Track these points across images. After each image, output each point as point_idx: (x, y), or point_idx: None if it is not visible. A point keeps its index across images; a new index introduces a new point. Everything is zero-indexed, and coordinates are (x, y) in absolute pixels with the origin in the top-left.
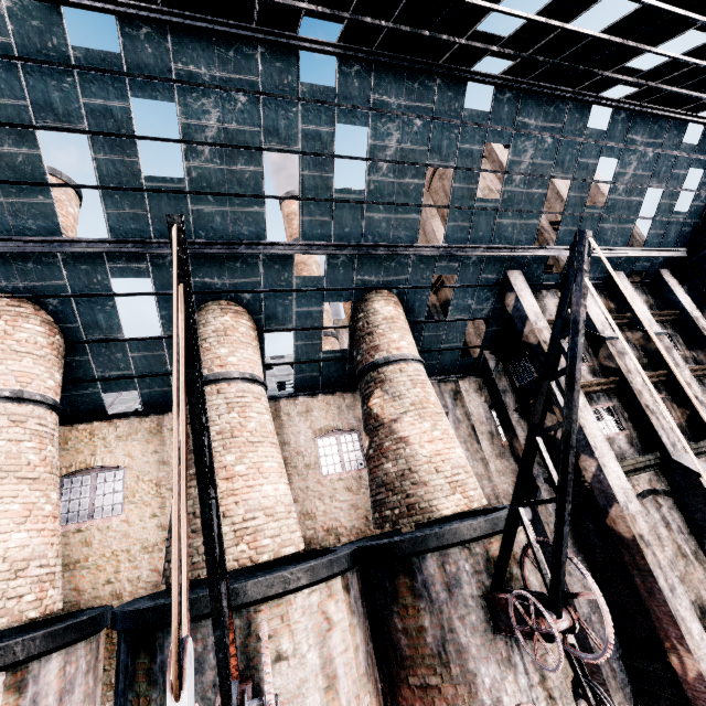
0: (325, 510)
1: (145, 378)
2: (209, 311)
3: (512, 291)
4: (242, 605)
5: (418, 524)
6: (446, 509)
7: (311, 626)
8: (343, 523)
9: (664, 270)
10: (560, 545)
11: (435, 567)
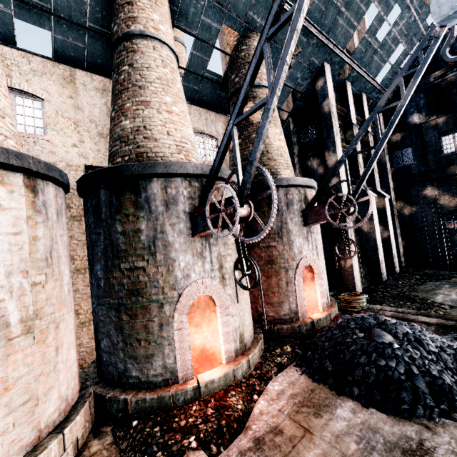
0: None
1: (61, 22)
2: None
3: (323, 77)
4: (200, 174)
5: None
6: (284, 175)
7: None
8: None
9: None
10: (368, 169)
11: (282, 195)
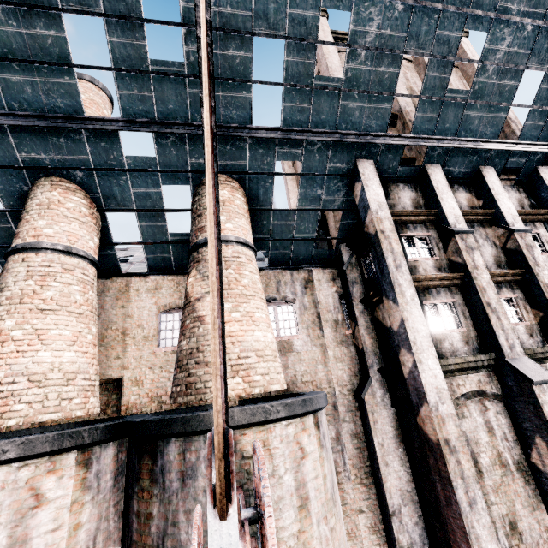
0: (154, 379)
1: None
2: (39, 186)
3: (359, 181)
4: None
5: (242, 400)
6: None
7: (9, 502)
8: (168, 392)
9: (543, 168)
10: None
11: (175, 453)
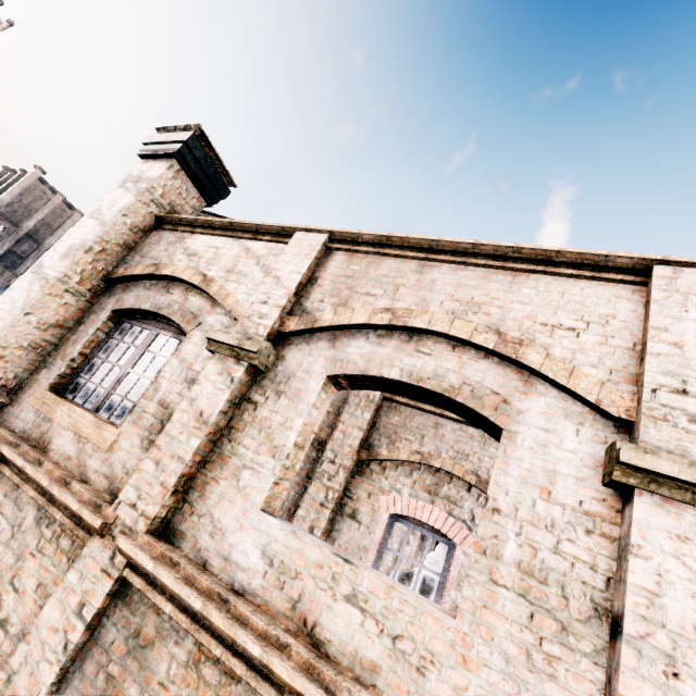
0: None
1: None
2: None
3: None
4: None
5: None
6: None
7: (400, 535)
8: None
9: None
10: None
11: None
